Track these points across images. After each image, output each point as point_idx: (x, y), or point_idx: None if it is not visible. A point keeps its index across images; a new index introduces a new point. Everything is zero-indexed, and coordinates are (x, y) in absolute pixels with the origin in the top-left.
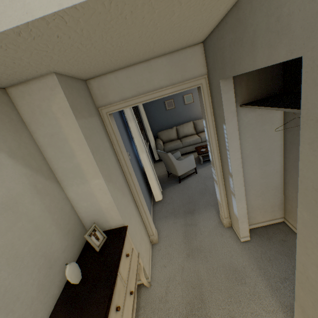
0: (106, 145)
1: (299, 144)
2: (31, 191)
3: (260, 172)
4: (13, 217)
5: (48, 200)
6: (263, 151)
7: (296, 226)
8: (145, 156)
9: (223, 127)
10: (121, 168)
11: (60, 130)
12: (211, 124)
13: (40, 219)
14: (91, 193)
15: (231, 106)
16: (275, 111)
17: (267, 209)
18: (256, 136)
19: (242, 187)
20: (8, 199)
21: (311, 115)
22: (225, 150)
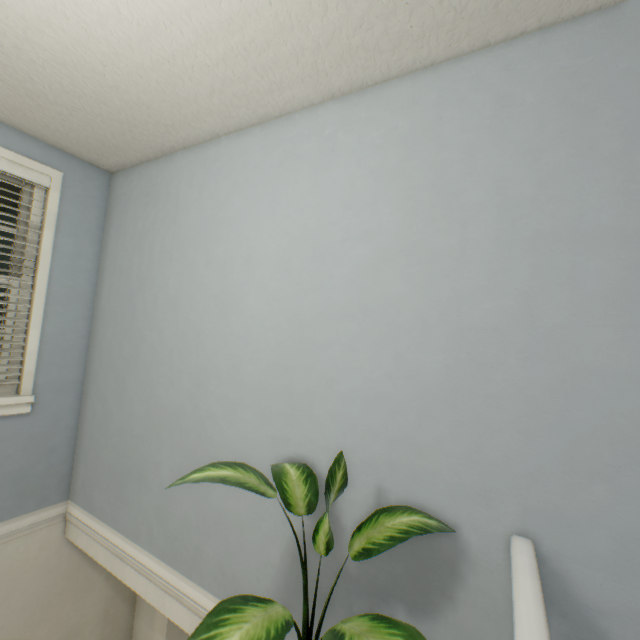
0: None
1: None
2: (100, 616)
3: None
4: None
5: (109, 629)
6: None
7: None
8: None
9: None
10: None
11: None
12: None
13: None
14: None
15: None
16: None
17: None
18: None
19: None
20: (75, 627)
21: None
22: None
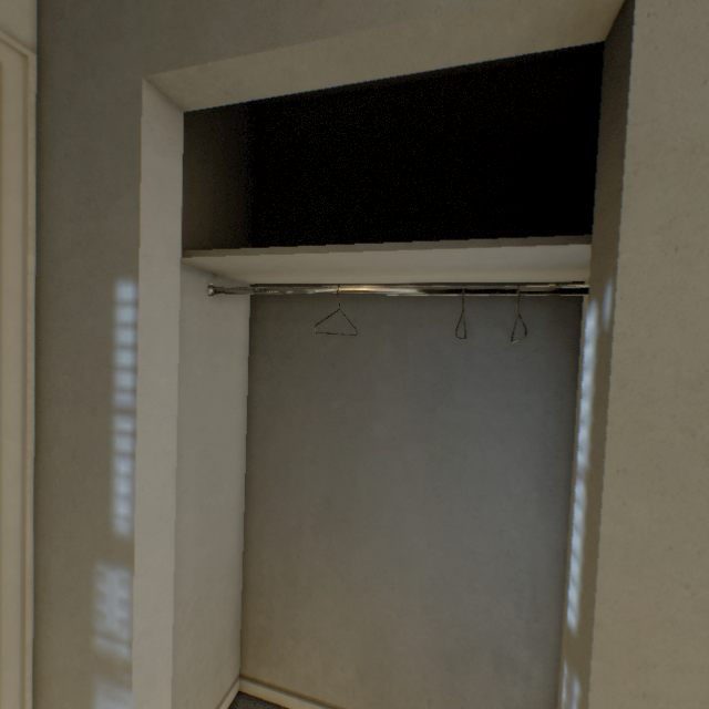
0: None
1: (296, 409)
2: None
3: (199, 520)
4: None
5: None
6: (210, 439)
7: (595, 594)
8: None
9: (118, 297)
10: None
11: None
12: (16, 286)
13: None
14: None
15: (171, 214)
16: (238, 319)
17: (206, 675)
18: (197, 381)
19: (168, 601)
20: None
21: (672, 135)
22: (104, 419)
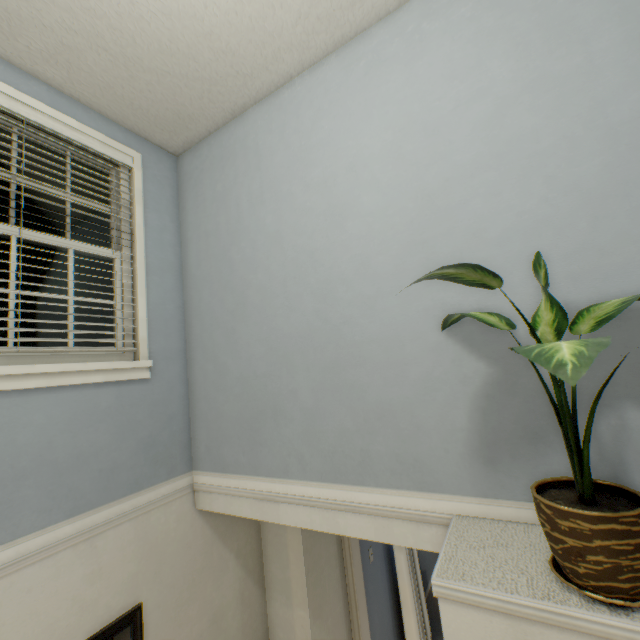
0: (331, 550)
1: None
2: (238, 599)
3: None
4: (215, 632)
5: (247, 614)
6: None
7: None
8: (404, 558)
9: None
10: (347, 587)
11: (284, 532)
12: None
13: (233, 639)
14: (292, 623)
15: None
16: None
17: None
18: None
19: None
20: (219, 609)
21: None
22: None
